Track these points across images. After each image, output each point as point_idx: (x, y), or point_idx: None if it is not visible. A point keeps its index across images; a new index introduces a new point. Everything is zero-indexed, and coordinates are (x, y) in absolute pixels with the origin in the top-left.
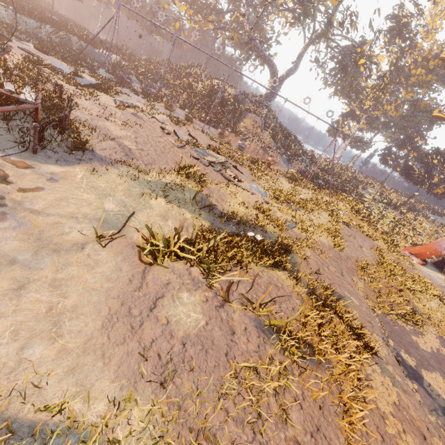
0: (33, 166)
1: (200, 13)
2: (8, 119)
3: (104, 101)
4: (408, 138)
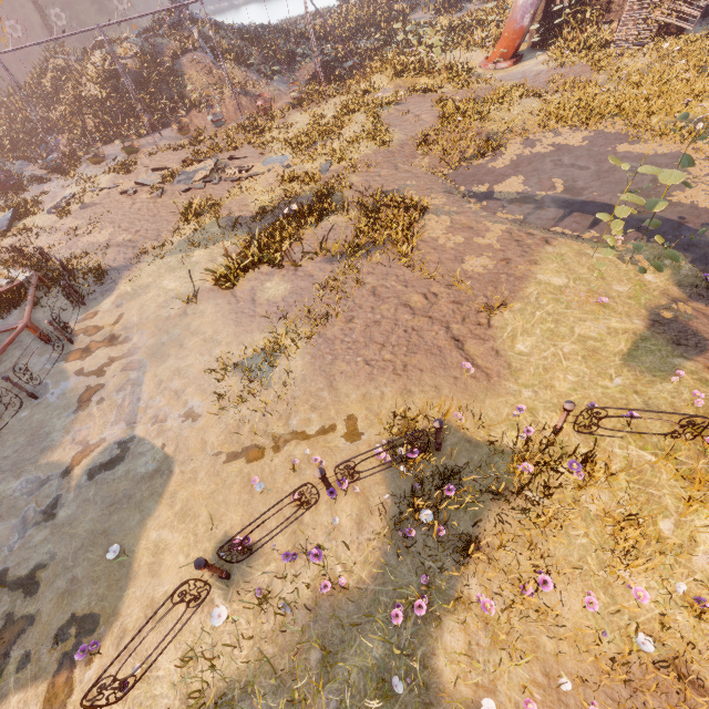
0: (97, 311)
1: None
2: (38, 302)
3: (44, 224)
4: None
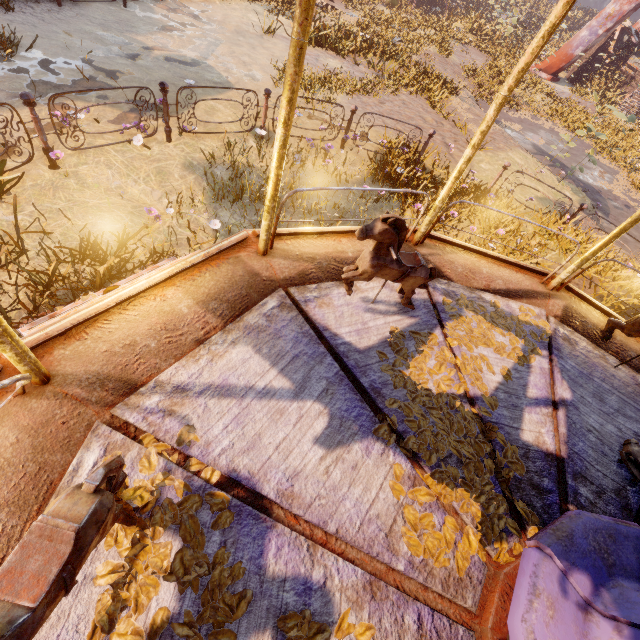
0: None
1: None
2: None
3: None
4: None
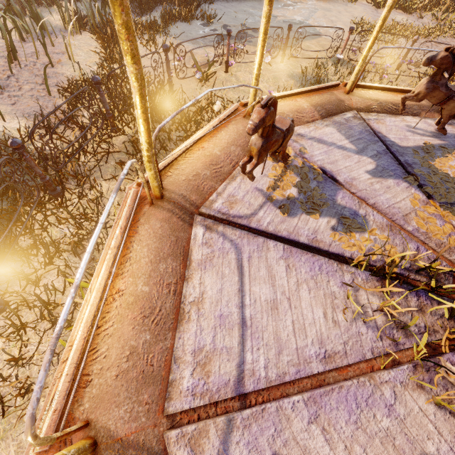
0: None
1: None
2: None
3: None
4: None
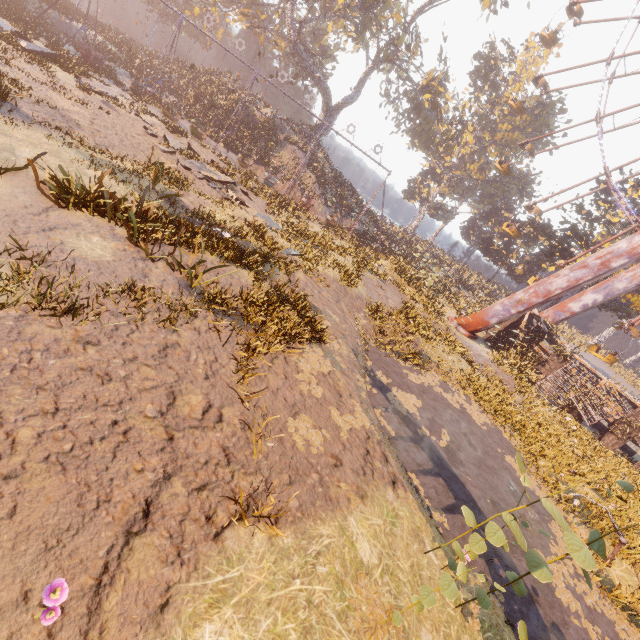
0: None
1: (237, 5)
2: None
3: (61, 77)
4: (495, 210)
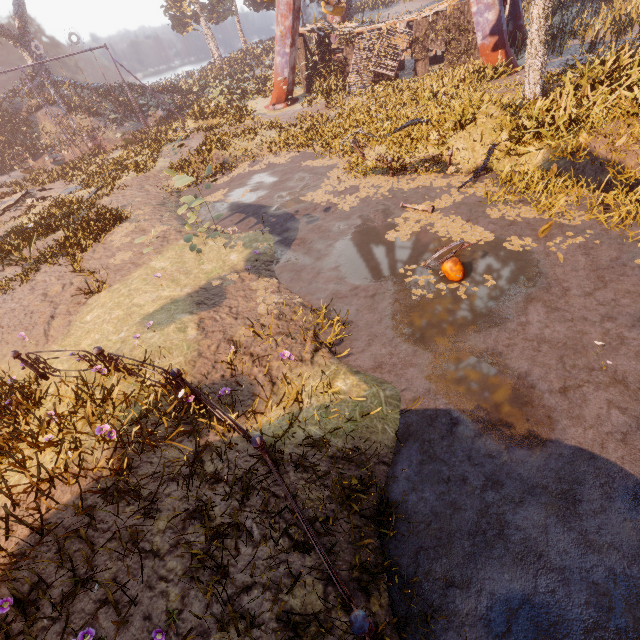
0: None
1: None
2: None
3: None
4: None
